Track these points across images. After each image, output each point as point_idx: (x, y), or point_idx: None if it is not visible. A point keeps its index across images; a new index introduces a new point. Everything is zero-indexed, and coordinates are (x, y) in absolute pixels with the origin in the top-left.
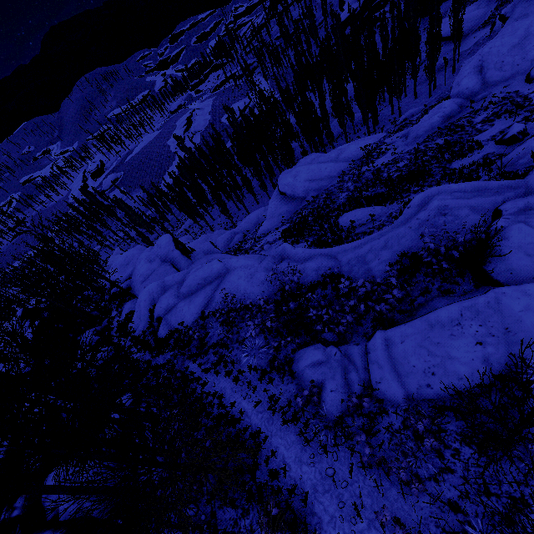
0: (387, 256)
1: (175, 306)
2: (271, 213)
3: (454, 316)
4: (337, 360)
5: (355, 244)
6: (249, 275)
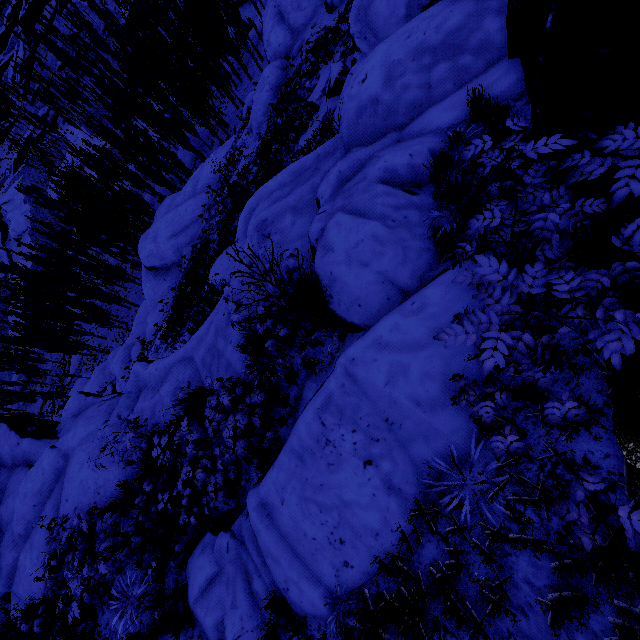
0: (237, 333)
1: (17, 564)
2: (151, 301)
3: (316, 431)
4: (232, 559)
5: (207, 326)
6: (94, 453)
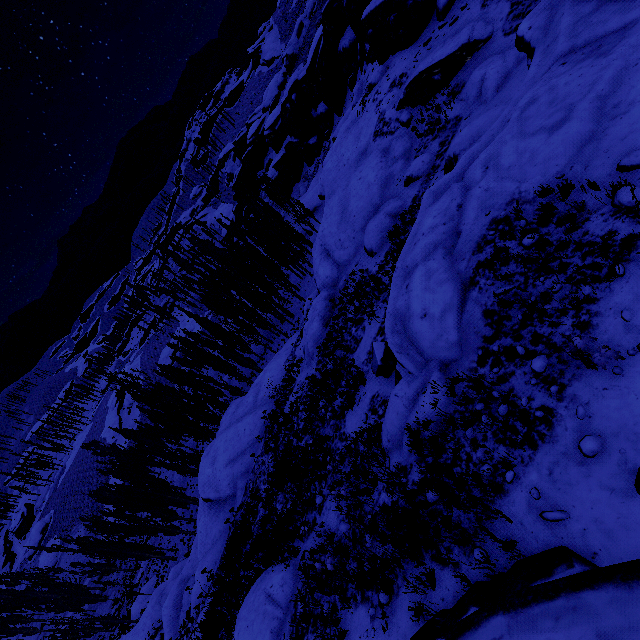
0: None
1: None
2: (202, 545)
3: None
4: None
5: None
6: None
